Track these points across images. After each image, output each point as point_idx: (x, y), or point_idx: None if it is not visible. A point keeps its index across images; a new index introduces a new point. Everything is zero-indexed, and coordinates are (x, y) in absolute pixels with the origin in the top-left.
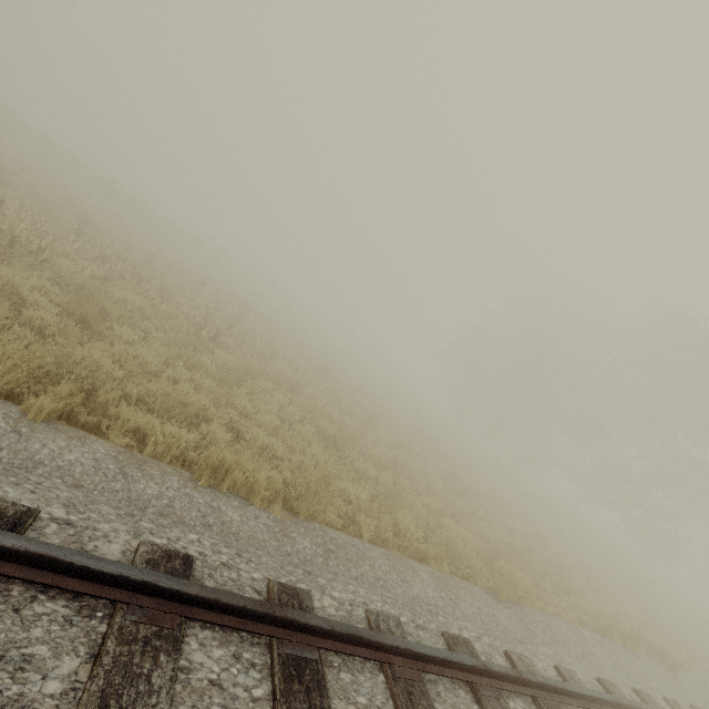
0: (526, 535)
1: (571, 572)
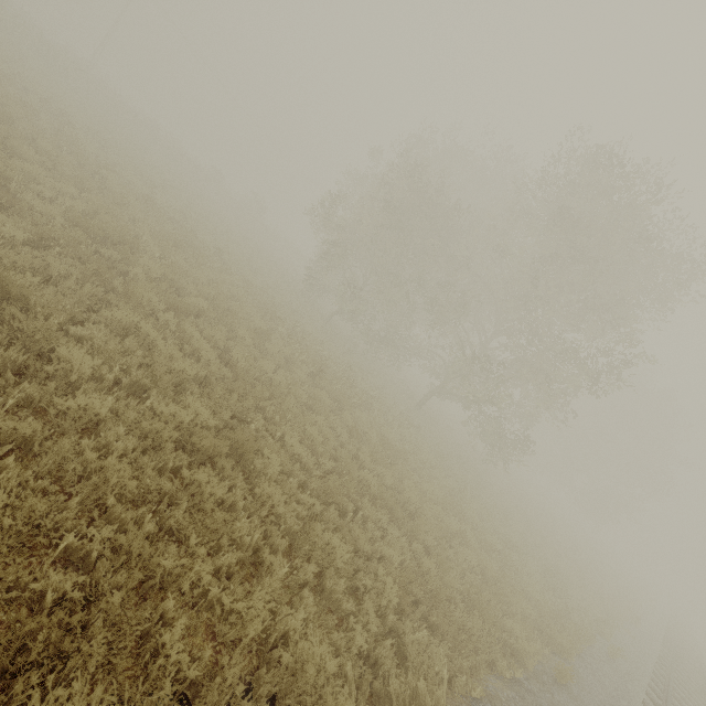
0: (165, 437)
1: (276, 511)
